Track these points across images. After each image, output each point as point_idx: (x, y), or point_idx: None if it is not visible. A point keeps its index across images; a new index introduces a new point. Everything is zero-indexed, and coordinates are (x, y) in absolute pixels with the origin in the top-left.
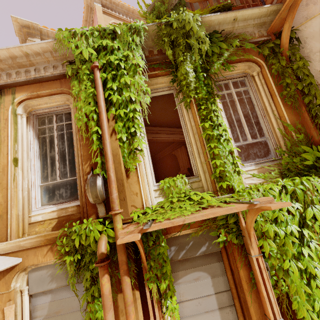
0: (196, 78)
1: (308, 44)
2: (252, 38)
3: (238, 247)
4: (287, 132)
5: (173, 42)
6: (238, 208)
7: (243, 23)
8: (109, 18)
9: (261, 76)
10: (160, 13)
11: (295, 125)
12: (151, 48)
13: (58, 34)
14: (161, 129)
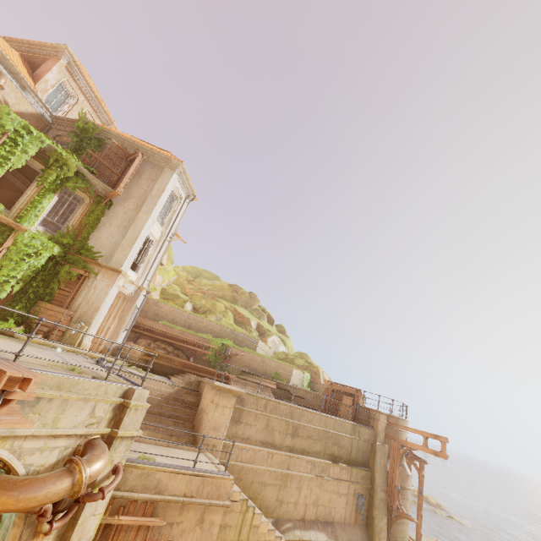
0: (55, 180)
1: (110, 211)
2: (97, 190)
3: (0, 243)
4: (71, 230)
5: (58, 160)
6: (12, 221)
7: (97, 182)
8: (66, 73)
9: (87, 205)
10: (88, 130)
11: (77, 230)
12: (47, 150)
13: (2, 107)
14: (22, 177)
